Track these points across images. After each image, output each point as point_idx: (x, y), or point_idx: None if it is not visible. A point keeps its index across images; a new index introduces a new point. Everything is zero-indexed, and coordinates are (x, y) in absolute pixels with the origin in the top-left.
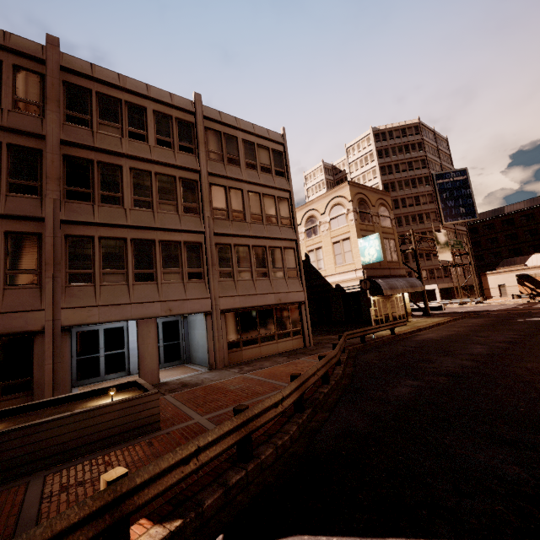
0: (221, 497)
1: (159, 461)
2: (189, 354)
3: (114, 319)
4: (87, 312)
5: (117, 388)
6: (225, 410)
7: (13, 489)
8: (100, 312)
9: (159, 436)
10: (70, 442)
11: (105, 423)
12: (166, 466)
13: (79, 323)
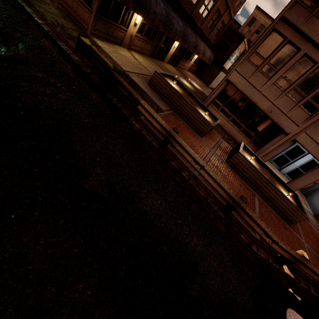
0: (304, 288)
1: (315, 267)
2: (310, 193)
3: (315, 155)
4: (310, 142)
5: (288, 189)
6: (316, 254)
7: (252, 193)
8: (315, 147)
9: (289, 228)
10: (270, 197)
11: (282, 204)
12: (315, 271)
13: (301, 143)
